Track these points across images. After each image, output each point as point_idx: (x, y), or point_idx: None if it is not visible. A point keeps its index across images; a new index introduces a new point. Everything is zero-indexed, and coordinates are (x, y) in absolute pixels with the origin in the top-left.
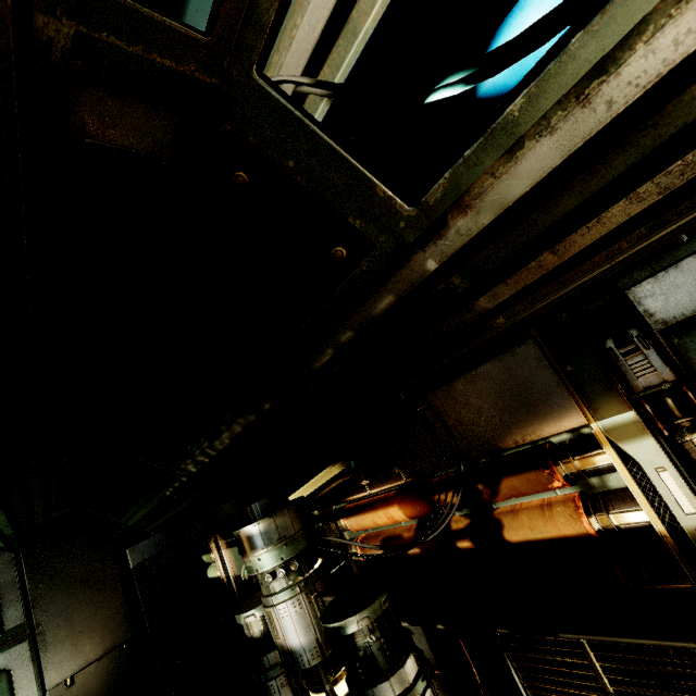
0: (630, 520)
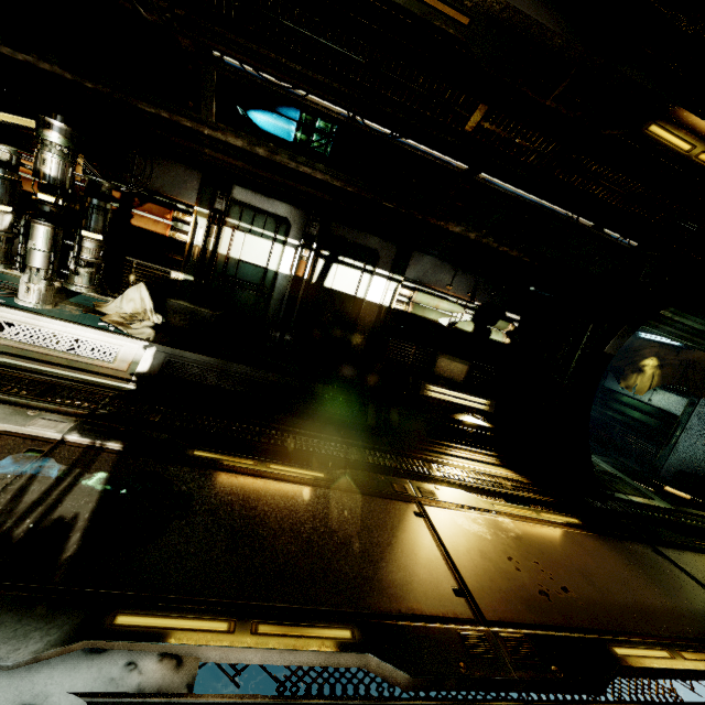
0: (182, 238)
